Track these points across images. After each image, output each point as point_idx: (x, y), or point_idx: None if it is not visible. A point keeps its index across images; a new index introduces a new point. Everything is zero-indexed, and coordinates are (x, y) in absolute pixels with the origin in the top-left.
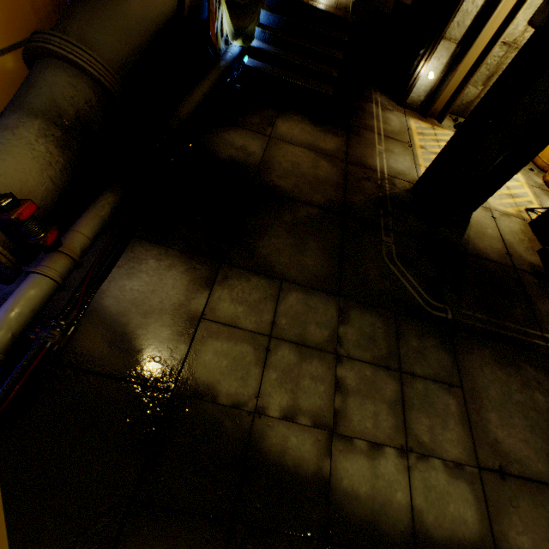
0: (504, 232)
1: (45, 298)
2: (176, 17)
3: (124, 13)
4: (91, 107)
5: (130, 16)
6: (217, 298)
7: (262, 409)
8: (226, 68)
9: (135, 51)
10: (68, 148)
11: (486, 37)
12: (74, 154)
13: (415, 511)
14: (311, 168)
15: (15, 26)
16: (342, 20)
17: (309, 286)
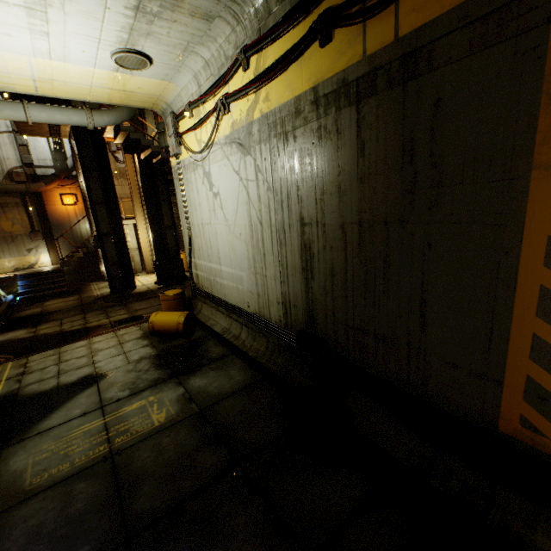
0: (149, 286)
1: None
2: None
3: None
4: None
5: None
6: (40, 327)
7: (63, 329)
8: (10, 302)
9: None
10: None
11: None
12: None
13: (111, 321)
14: (66, 304)
15: None
16: (58, 270)
17: (73, 316)
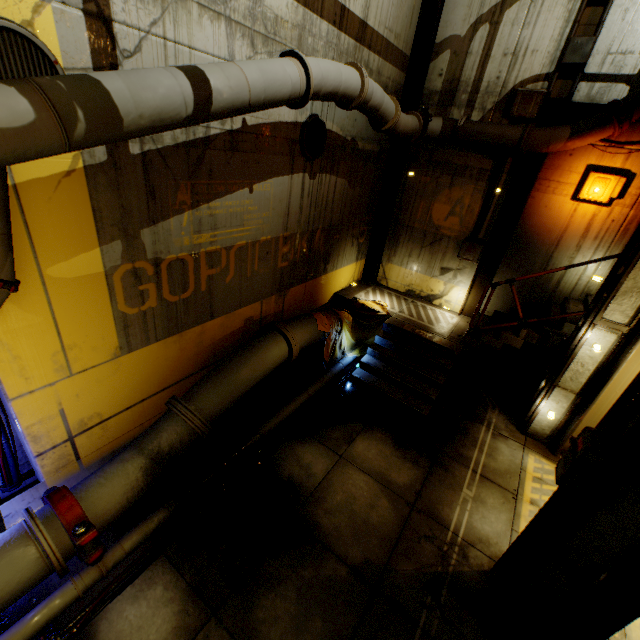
0: None
1: (63, 608)
2: (286, 361)
3: (235, 380)
4: (183, 444)
5: (239, 381)
6: None
7: None
8: (331, 377)
9: (235, 399)
10: (151, 475)
11: (610, 397)
12: (154, 477)
13: None
14: (367, 506)
15: (179, 374)
16: (449, 350)
17: None
